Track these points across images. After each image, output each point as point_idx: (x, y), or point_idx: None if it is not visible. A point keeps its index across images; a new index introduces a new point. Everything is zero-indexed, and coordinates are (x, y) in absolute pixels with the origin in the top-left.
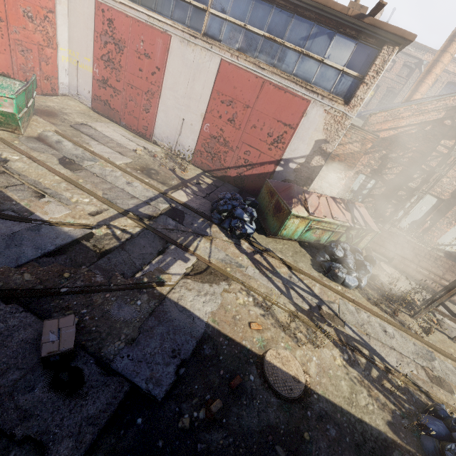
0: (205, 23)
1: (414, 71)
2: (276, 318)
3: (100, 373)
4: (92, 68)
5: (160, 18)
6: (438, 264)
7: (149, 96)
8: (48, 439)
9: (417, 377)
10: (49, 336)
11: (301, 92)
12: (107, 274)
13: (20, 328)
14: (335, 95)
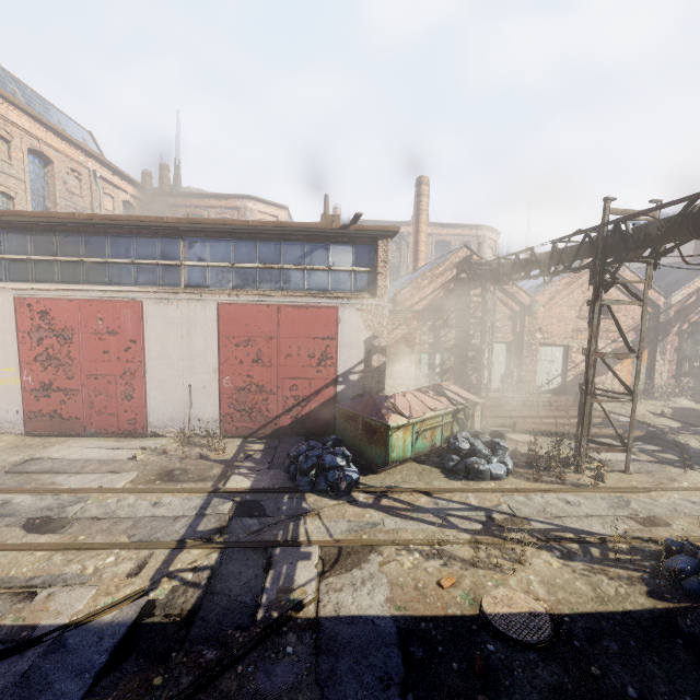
0: (183, 276)
1: (401, 243)
2: (460, 559)
3: None
4: (20, 377)
5: (121, 289)
6: (555, 406)
7: (129, 378)
8: None
9: (632, 530)
10: None
11: (323, 303)
12: (216, 642)
13: None
14: (359, 292)
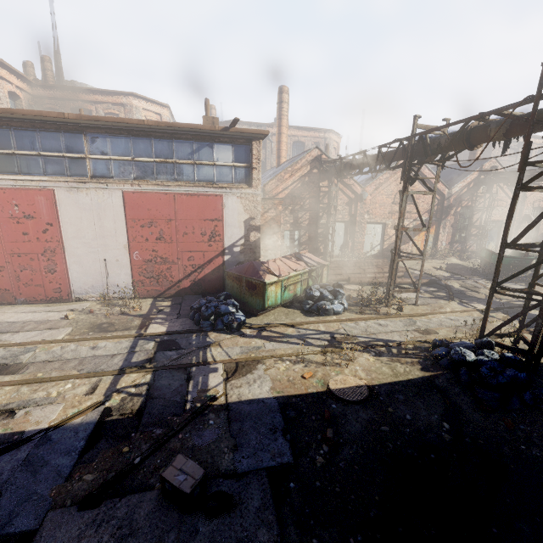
0: (89, 167)
1: (266, 142)
2: (315, 362)
3: (236, 481)
4: None
5: (31, 178)
6: (375, 265)
7: (50, 255)
8: (245, 542)
9: (416, 337)
10: (178, 479)
11: (211, 192)
12: (161, 424)
13: (133, 510)
14: (238, 183)
